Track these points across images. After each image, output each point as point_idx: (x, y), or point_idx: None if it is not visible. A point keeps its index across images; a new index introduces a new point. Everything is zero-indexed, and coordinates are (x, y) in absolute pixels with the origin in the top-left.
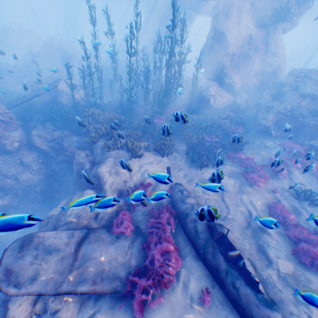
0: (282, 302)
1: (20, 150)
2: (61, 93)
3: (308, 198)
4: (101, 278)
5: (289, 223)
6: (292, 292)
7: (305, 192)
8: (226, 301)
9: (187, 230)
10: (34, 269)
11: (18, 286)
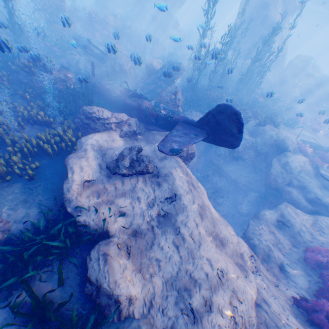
0: None
1: None
2: None
3: None
4: None
5: None
6: None
7: None
8: None
9: None
10: None
11: None
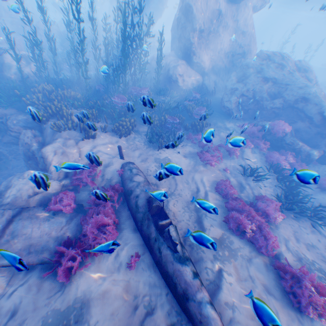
0: (201, 260)
1: None
2: (7, 66)
3: (253, 174)
4: (28, 252)
5: (230, 197)
6: (214, 252)
7: (252, 170)
8: (152, 263)
9: (130, 206)
10: None
11: None
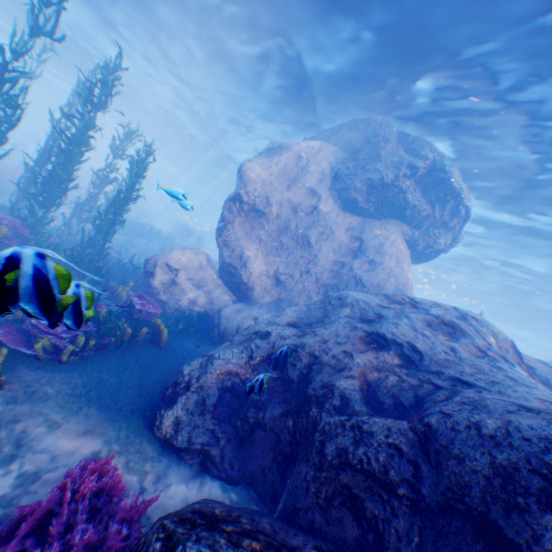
0: None
1: None
2: None
3: None
4: None
5: None
6: None
7: None
8: None
9: None
10: None
11: None
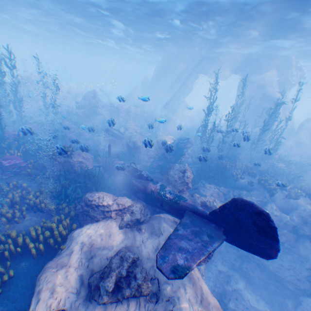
0: None
1: None
2: None
3: None
4: None
5: None
6: None
7: None
8: None
9: None
10: None
11: None
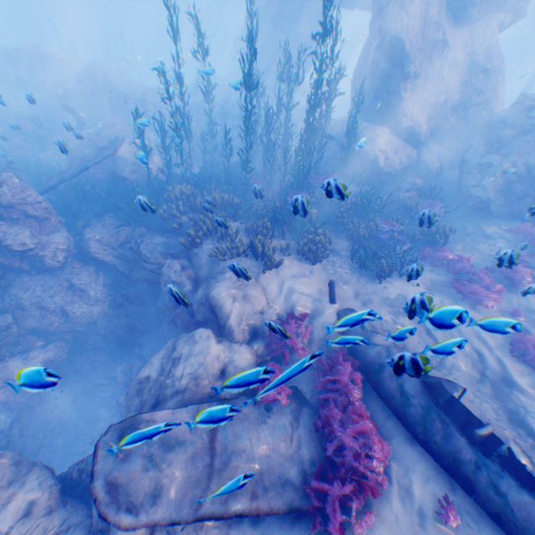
0: None
1: (66, 266)
2: (121, 162)
3: None
4: (262, 488)
5: None
6: None
7: None
8: (483, 516)
9: (384, 392)
10: (151, 479)
11: (133, 512)
